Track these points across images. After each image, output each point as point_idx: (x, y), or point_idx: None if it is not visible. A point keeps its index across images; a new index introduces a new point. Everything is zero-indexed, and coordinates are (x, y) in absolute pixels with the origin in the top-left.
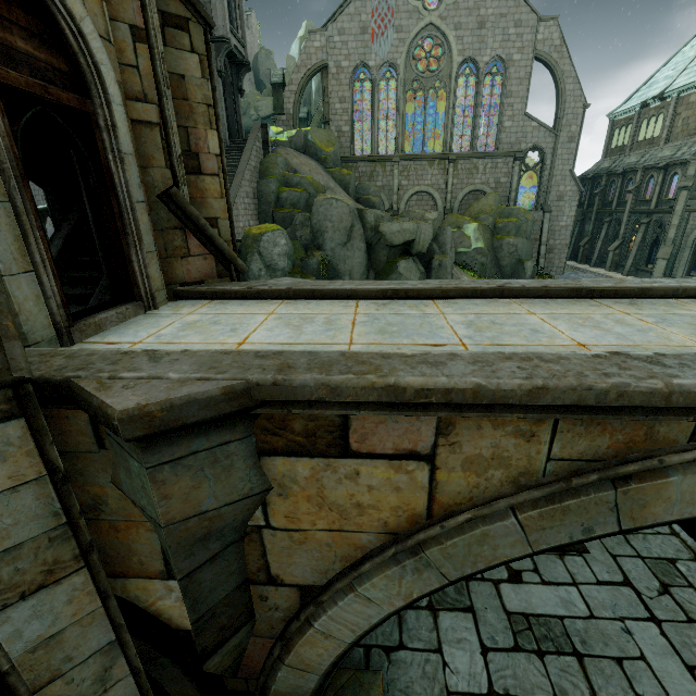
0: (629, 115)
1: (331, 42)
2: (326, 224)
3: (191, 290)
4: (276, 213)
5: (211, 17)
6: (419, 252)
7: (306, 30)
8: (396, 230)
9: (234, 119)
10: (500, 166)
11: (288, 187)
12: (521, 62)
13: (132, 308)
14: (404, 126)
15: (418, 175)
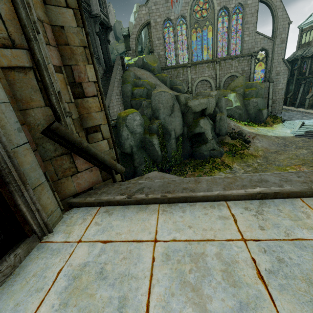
0: (311, 25)
1: (150, 10)
2: (159, 105)
3: (82, 202)
4: (132, 101)
5: (90, 5)
6: (209, 114)
7: (136, 8)
8: (197, 103)
9: (106, 56)
10: (244, 61)
11: (137, 87)
12: (252, 4)
13: (22, 250)
14: (191, 48)
15: (200, 72)
